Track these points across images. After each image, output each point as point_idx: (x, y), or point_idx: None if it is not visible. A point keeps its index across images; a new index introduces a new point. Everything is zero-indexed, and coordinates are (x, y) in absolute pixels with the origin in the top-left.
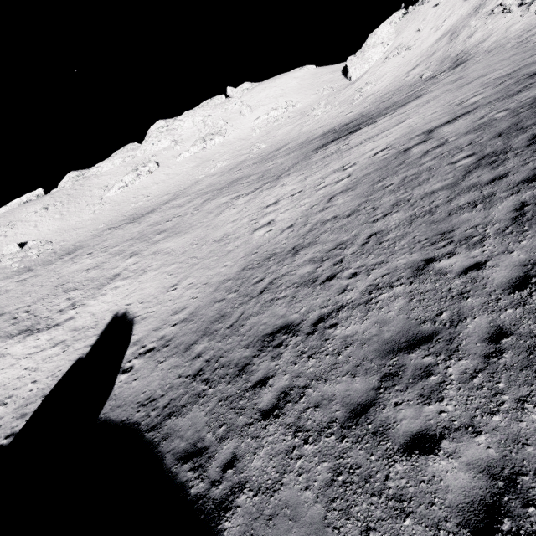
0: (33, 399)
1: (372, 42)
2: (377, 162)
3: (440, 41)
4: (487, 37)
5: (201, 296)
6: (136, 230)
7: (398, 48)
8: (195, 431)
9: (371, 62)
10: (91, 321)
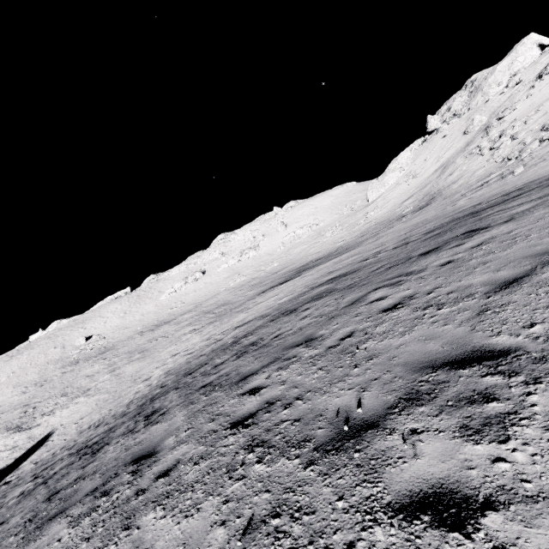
0: None
1: (392, 167)
2: (206, 345)
3: (435, 173)
4: (458, 178)
5: (66, 440)
6: (140, 342)
7: (407, 175)
8: None
9: (386, 186)
10: (41, 432)
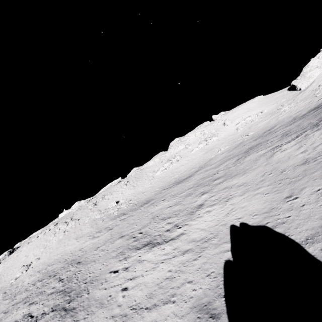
0: (207, 298)
1: (307, 69)
2: None
3: None
4: None
5: None
6: (190, 184)
7: None
8: None
9: (314, 77)
10: (206, 233)
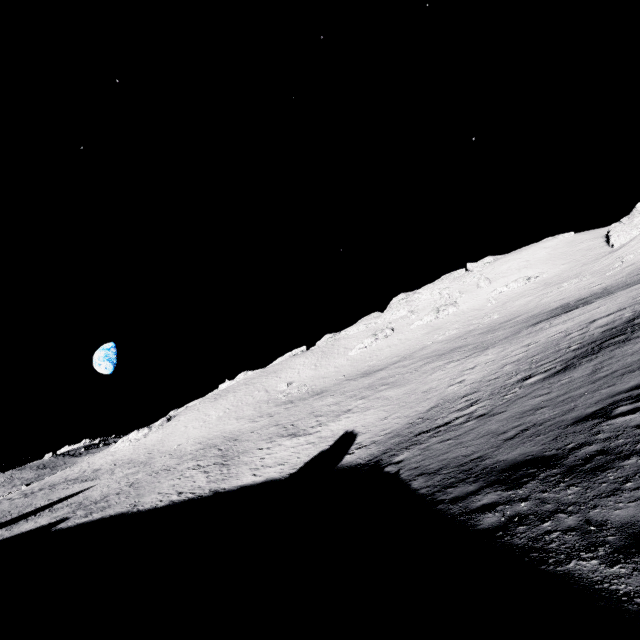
0: (299, 463)
1: None
2: (548, 342)
3: None
4: None
5: (401, 422)
6: (367, 382)
7: None
8: (380, 459)
9: None
10: (331, 434)
